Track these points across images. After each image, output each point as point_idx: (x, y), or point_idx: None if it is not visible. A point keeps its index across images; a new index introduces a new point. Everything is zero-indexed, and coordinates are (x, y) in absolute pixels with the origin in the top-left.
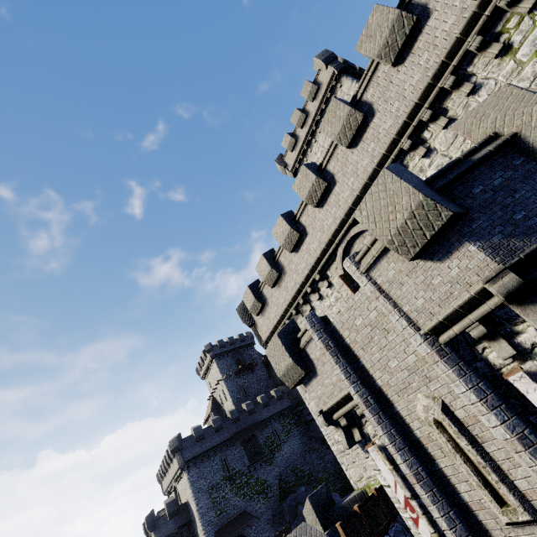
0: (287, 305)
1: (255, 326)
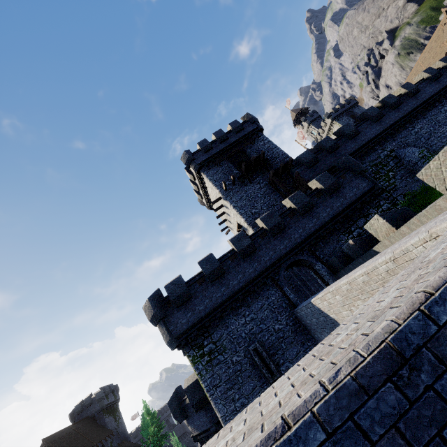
0: None
1: None
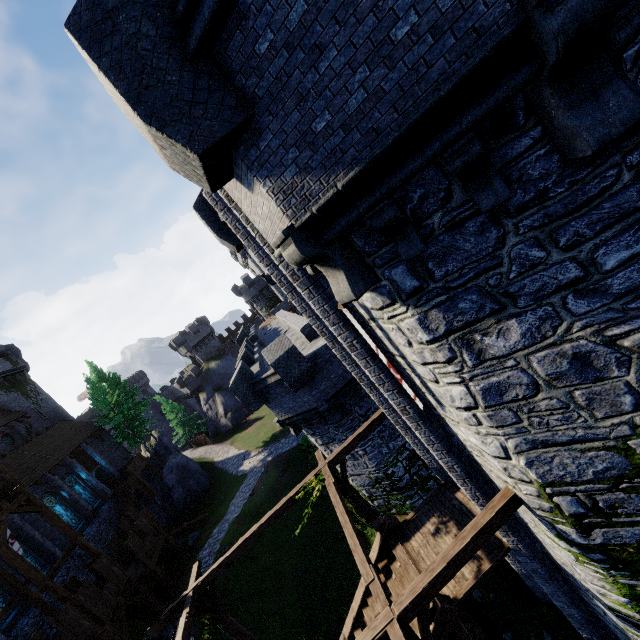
0: None
1: None
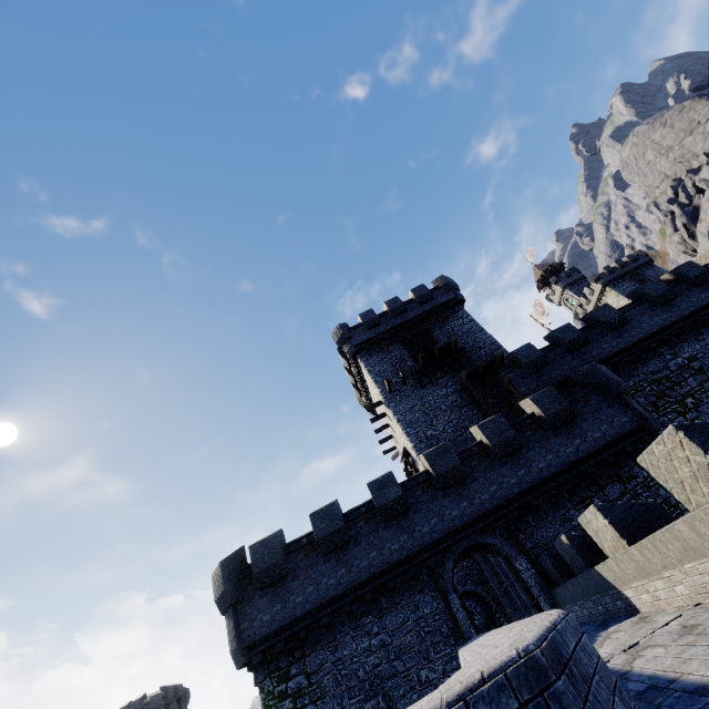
0: None
1: None
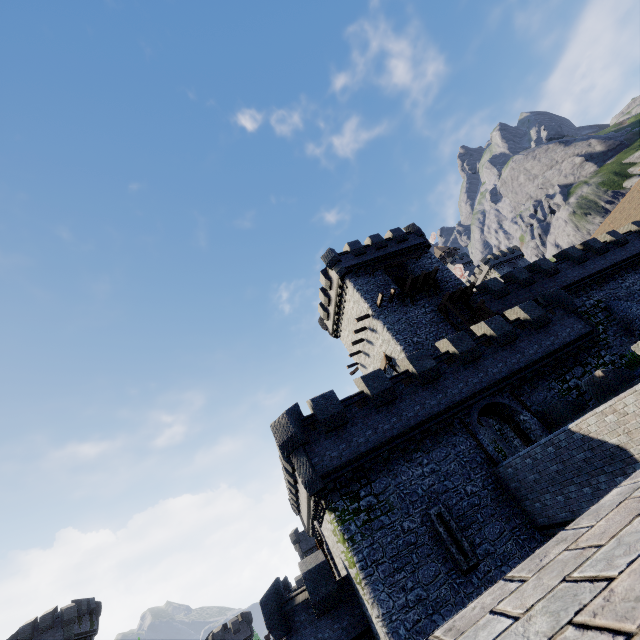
0: (307, 525)
1: (301, 515)
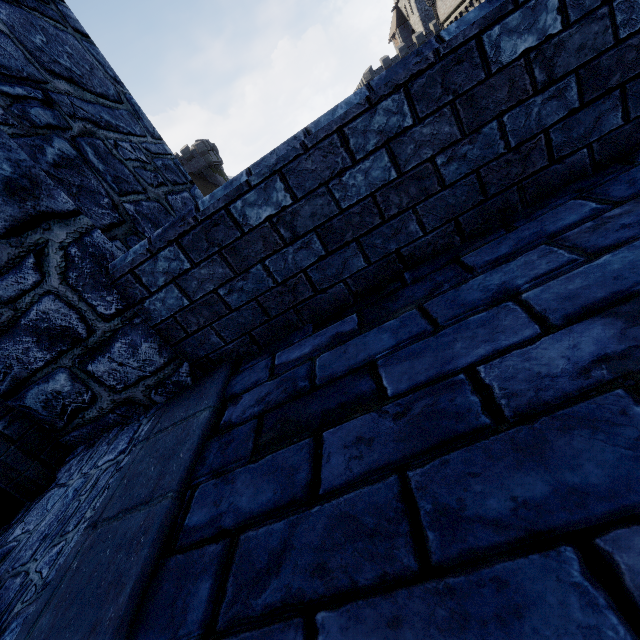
0: (458, 4)
1: (435, 6)
